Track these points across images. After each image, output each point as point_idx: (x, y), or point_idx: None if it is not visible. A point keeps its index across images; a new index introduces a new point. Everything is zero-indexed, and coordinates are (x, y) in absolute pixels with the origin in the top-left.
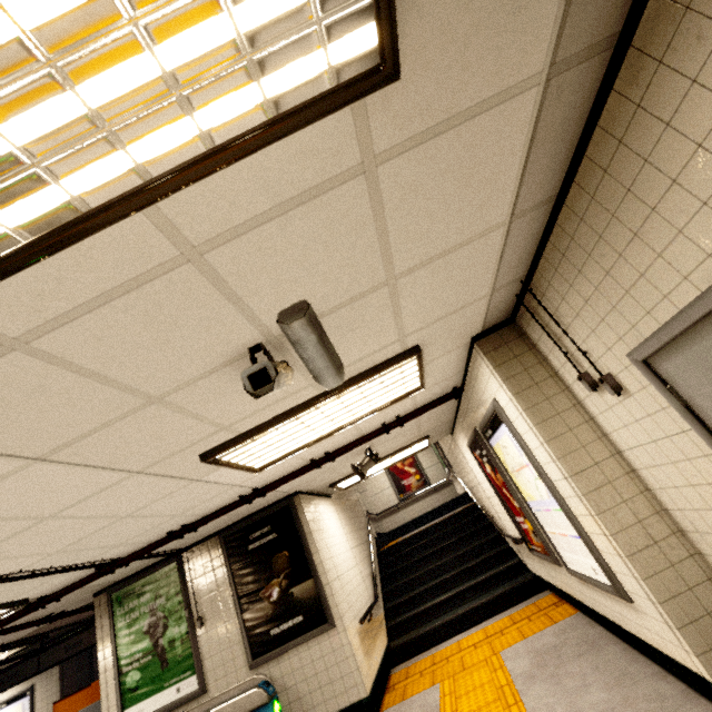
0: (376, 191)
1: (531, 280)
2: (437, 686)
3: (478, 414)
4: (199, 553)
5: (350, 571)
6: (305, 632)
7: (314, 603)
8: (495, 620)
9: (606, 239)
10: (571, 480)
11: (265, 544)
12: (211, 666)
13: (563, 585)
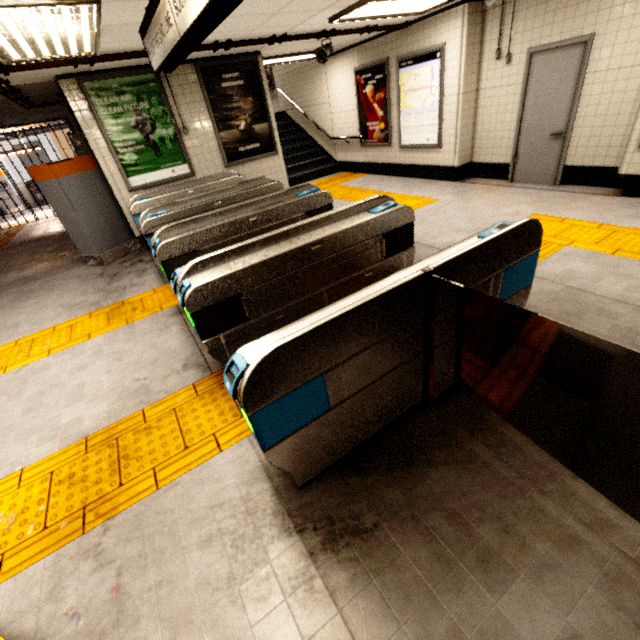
0: None
1: None
2: None
3: (408, 48)
4: (175, 74)
5: None
6: (261, 154)
7: (267, 138)
8: (317, 180)
9: None
10: (462, 95)
11: (235, 87)
12: (197, 162)
13: (378, 159)
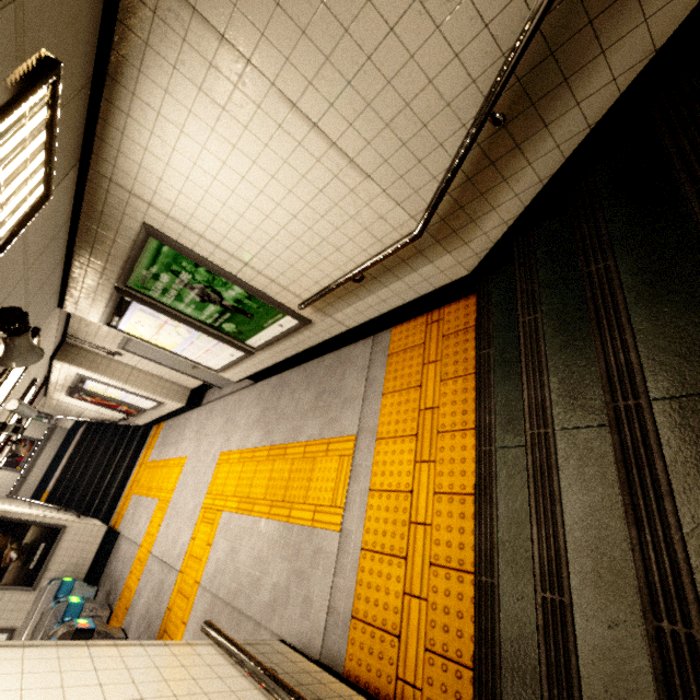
0: None
1: (67, 332)
2: (133, 496)
3: (69, 380)
4: None
5: (45, 513)
6: (52, 545)
7: (45, 532)
8: (140, 457)
9: (92, 327)
10: (126, 385)
11: None
12: (6, 621)
13: (153, 417)
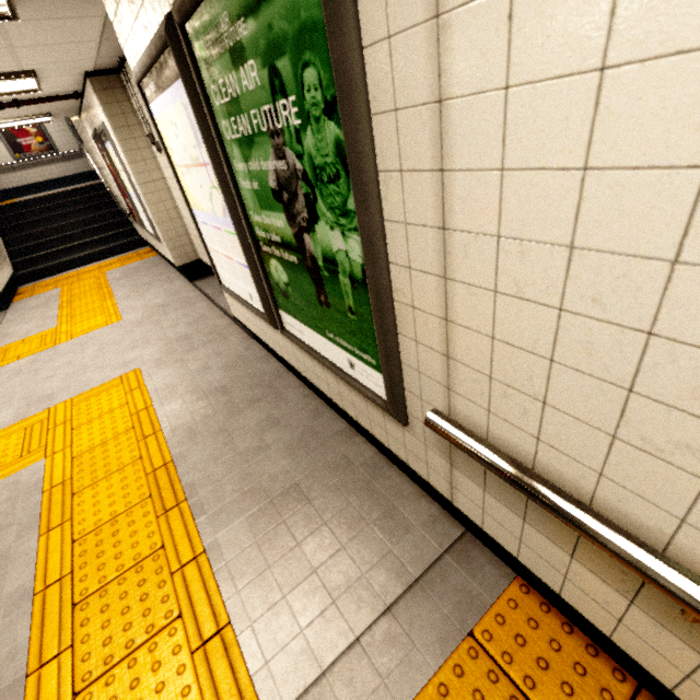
0: (2, 27)
1: (126, 62)
2: (59, 289)
3: (97, 122)
4: None
5: None
6: None
7: None
8: (109, 260)
9: None
10: (139, 186)
11: None
12: None
13: (149, 241)
